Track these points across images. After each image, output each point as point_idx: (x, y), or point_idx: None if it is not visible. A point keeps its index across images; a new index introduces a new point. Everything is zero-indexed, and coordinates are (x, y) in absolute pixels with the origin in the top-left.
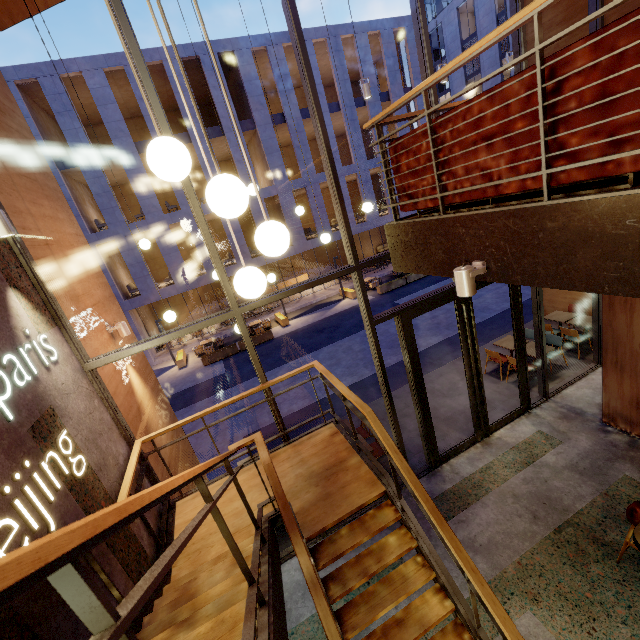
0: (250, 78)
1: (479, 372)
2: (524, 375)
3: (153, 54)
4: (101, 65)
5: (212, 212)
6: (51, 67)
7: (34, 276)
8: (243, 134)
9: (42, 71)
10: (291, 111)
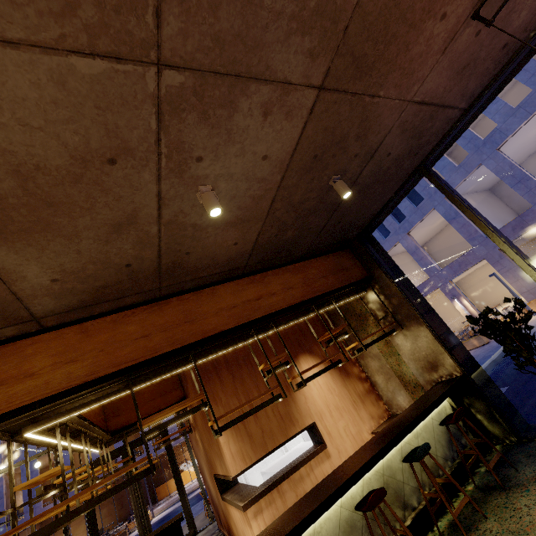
0: None
1: (144, 504)
2: (186, 503)
3: None
4: None
5: None
6: None
7: None
8: None
9: None
10: None
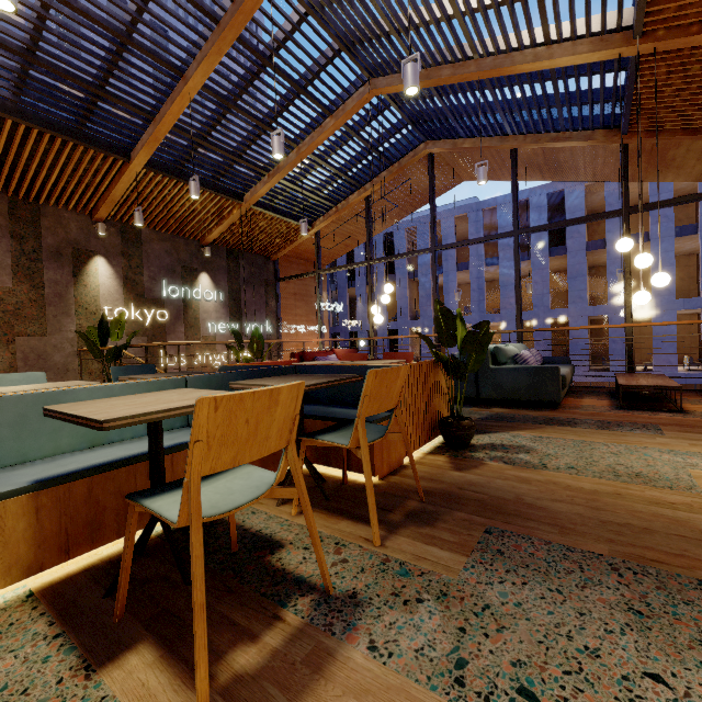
0: (574, 210)
1: None
2: None
3: (491, 202)
4: (454, 214)
5: (495, 322)
6: (426, 218)
7: (279, 358)
8: (554, 257)
9: (420, 221)
10: (615, 237)
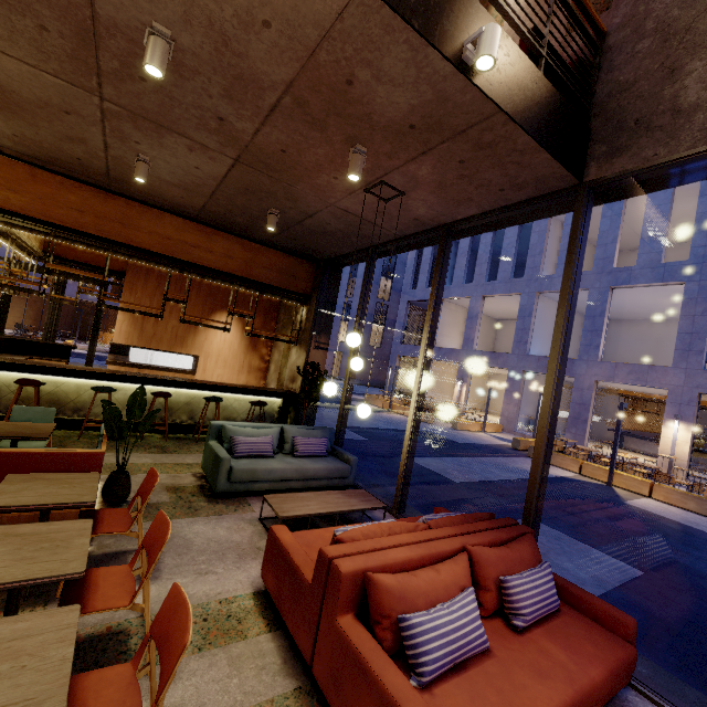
0: None
1: (56, 325)
2: (93, 348)
3: None
4: None
5: None
6: None
7: None
8: None
9: None
10: None
